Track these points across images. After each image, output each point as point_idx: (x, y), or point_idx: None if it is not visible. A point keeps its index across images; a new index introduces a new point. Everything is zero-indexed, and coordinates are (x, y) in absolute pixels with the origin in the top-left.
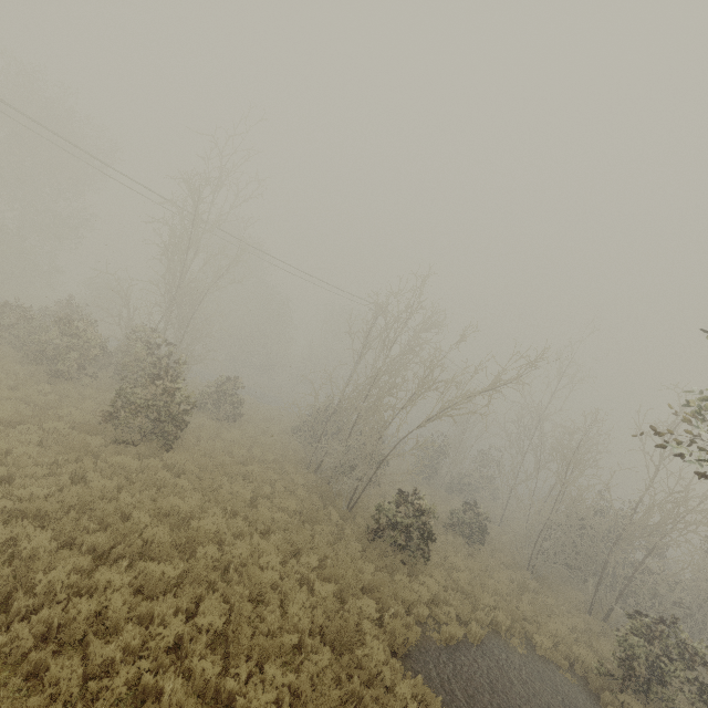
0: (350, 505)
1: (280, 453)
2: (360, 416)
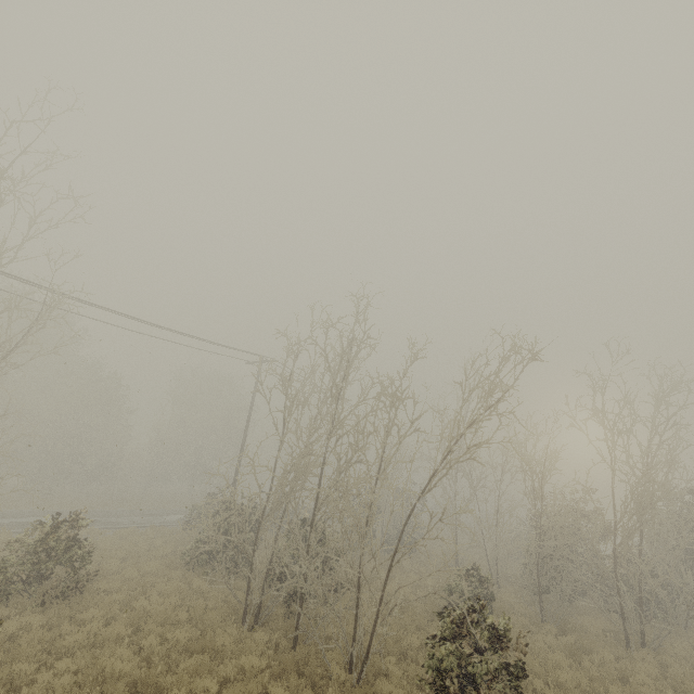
0: (351, 663)
1: (185, 615)
2: (318, 506)
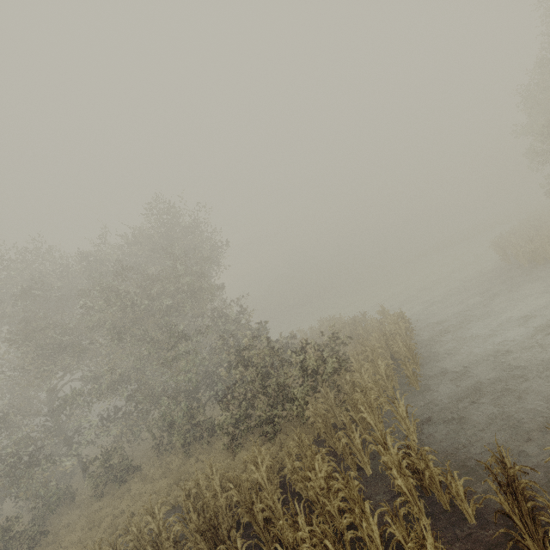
0: None
1: None
2: None
